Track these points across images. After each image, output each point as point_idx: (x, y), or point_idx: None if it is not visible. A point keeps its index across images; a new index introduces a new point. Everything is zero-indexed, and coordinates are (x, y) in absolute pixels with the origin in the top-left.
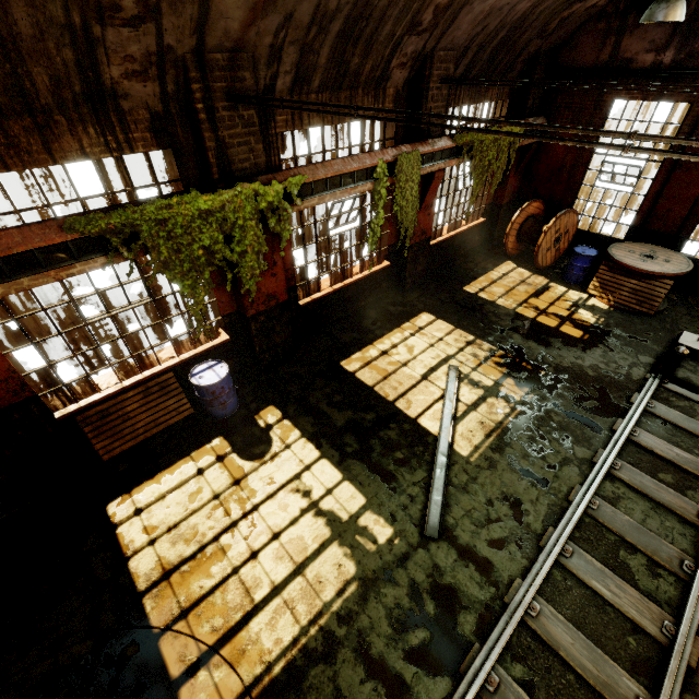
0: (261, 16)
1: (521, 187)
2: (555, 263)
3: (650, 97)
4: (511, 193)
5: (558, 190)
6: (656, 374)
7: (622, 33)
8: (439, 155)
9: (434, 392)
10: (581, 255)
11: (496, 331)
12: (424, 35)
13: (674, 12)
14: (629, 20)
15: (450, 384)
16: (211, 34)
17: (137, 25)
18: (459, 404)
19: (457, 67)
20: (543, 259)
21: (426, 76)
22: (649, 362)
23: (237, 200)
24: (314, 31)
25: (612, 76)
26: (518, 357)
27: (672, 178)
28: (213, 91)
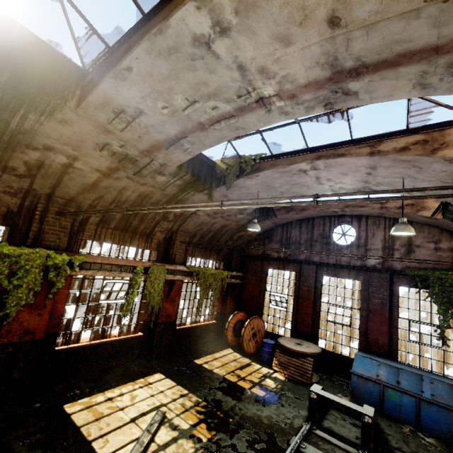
0: (87, 193)
1: (236, 306)
2: (257, 352)
3: (280, 268)
4: (231, 308)
5: (254, 308)
6: (308, 421)
7: (264, 245)
8: (179, 273)
9: (134, 433)
10: (266, 342)
11: (206, 388)
12: (171, 223)
13: (255, 227)
14: (265, 241)
15: (151, 425)
16: (59, 191)
17: (21, 177)
18: (152, 444)
19: (191, 240)
20: (248, 346)
21: (173, 238)
22: (306, 414)
23: (33, 255)
24: (114, 205)
25: (264, 259)
26: (215, 407)
27: (299, 303)
28: (50, 210)
